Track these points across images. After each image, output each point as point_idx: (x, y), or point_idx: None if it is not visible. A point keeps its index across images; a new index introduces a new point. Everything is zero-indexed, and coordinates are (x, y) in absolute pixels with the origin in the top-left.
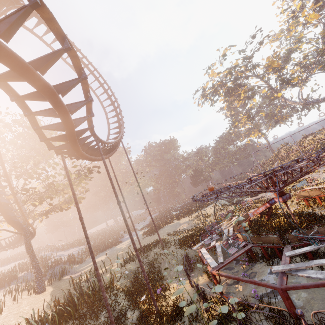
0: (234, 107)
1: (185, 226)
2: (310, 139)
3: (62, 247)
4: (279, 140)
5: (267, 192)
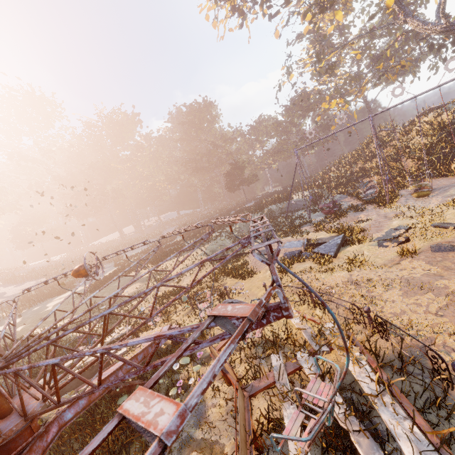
0: (322, 34)
1: (130, 292)
2: (427, 122)
3: (13, 279)
4: (345, 127)
5: (288, 239)
